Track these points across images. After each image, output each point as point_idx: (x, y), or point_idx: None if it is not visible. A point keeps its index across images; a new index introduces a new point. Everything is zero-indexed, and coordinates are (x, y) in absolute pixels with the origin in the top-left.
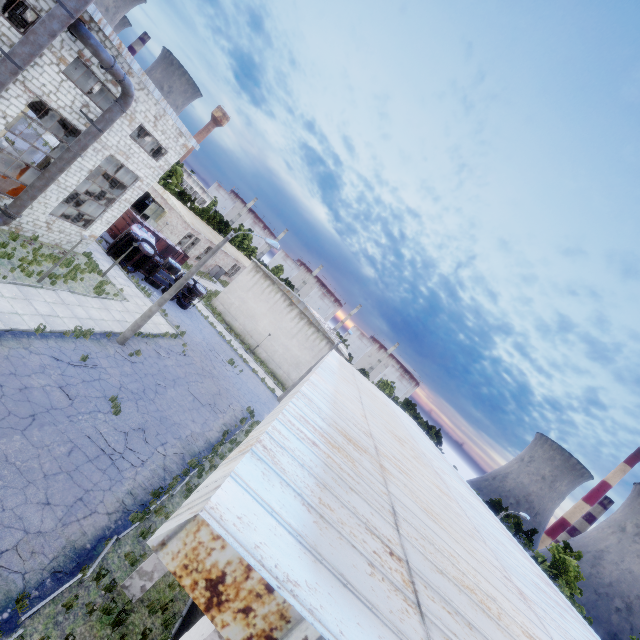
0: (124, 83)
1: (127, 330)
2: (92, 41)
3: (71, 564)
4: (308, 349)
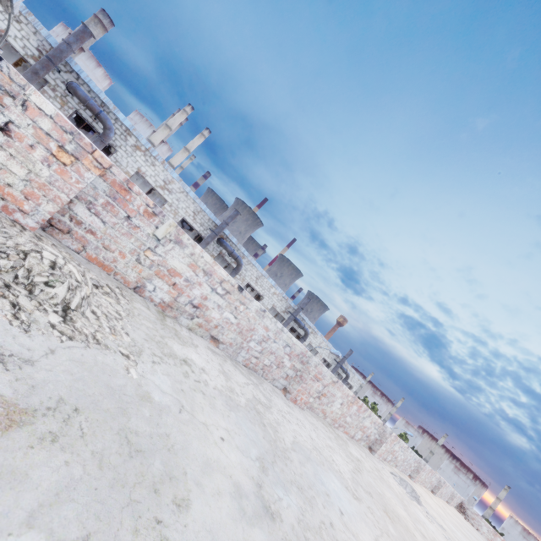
0: (348, 374)
1: None
2: (342, 367)
3: None
4: None
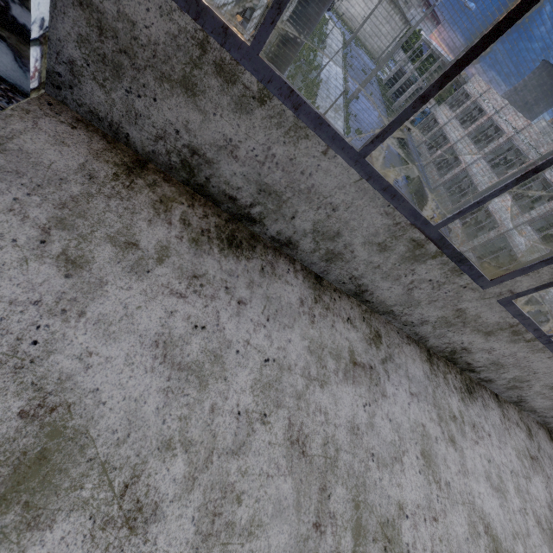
0: None
1: (349, 41)
2: None
3: (384, 104)
4: (387, 23)
